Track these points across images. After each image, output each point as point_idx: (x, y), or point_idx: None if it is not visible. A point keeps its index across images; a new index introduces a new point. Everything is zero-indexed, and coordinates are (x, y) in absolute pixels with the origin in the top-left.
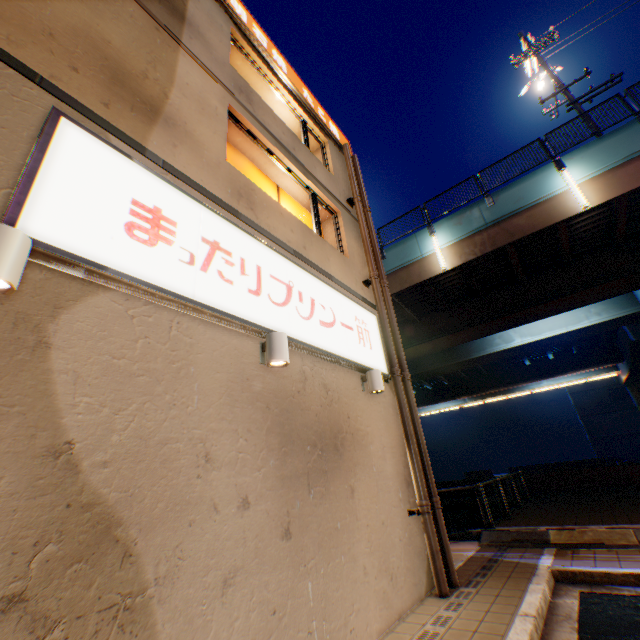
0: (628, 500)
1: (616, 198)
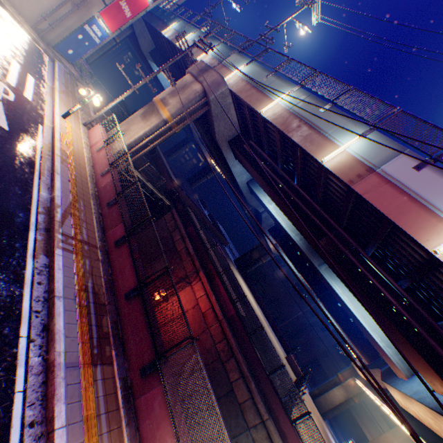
0: None
1: None
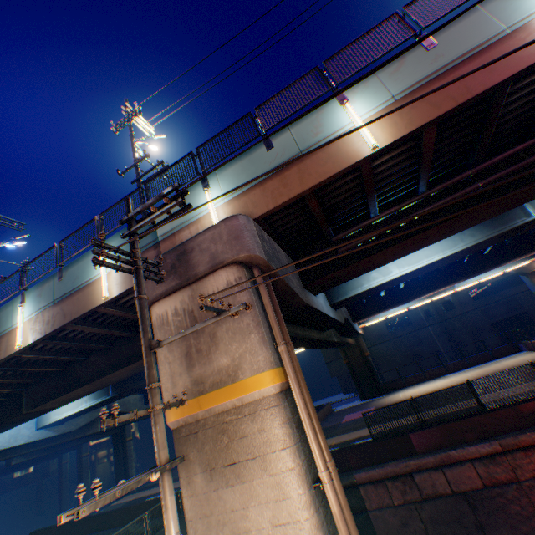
0: None
1: (128, 291)
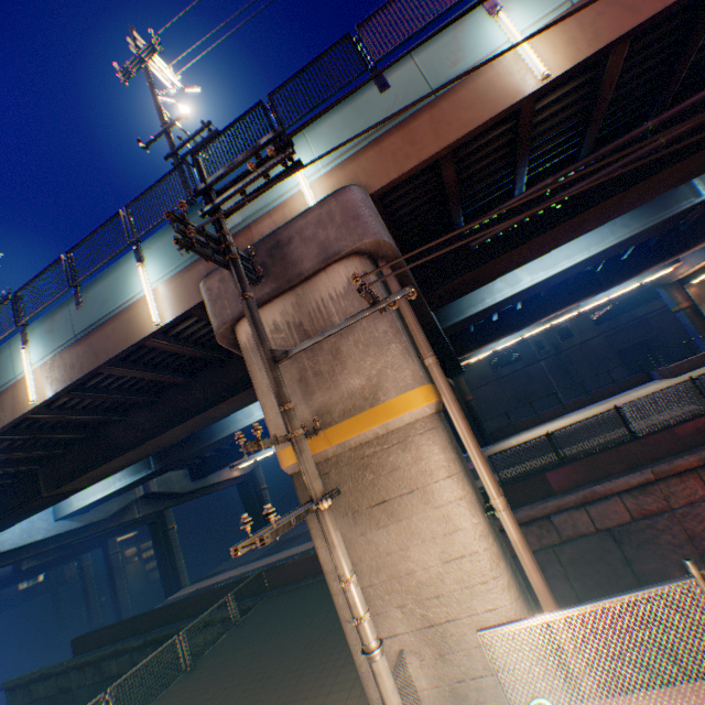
0: (281, 638)
1: (188, 313)
